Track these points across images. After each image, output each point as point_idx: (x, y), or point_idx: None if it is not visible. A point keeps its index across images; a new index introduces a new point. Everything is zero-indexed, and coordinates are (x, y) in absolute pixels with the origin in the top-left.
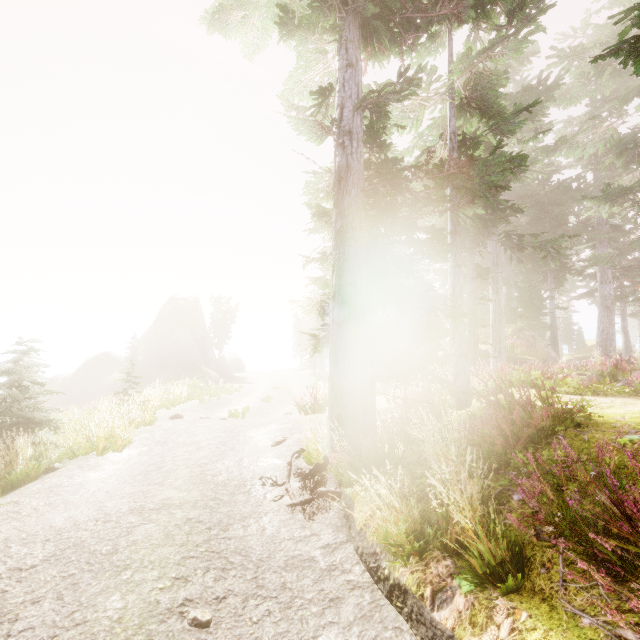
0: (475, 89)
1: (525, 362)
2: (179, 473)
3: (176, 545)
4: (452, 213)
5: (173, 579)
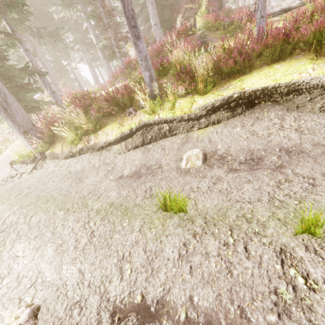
0: None
1: None
2: None
3: (0, 197)
4: (4, 18)
5: (14, 196)
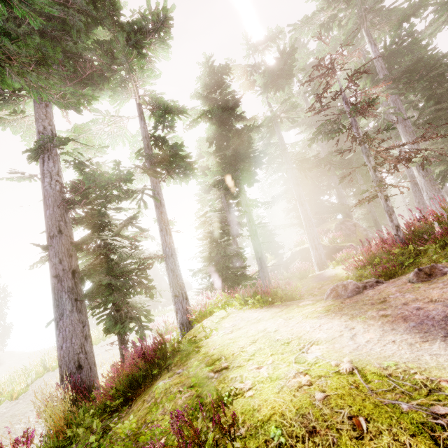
0: (150, 104)
1: (344, 249)
2: (0, 425)
3: None
4: (153, 193)
5: None
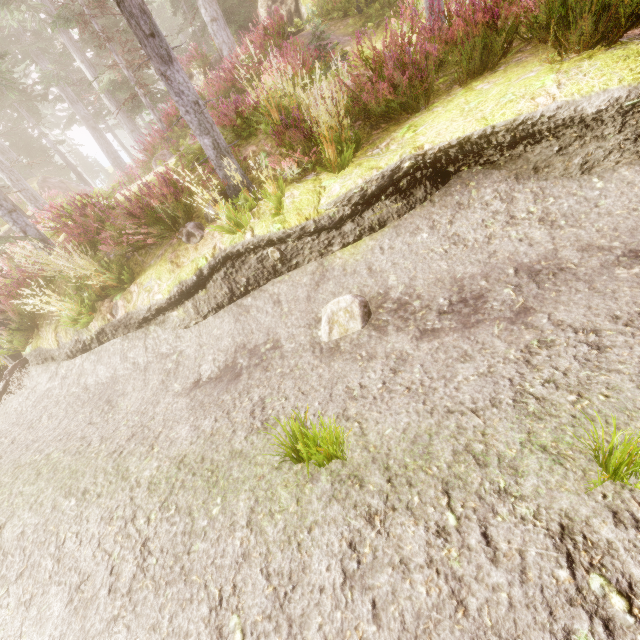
0: None
1: None
2: None
3: None
4: None
5: None
